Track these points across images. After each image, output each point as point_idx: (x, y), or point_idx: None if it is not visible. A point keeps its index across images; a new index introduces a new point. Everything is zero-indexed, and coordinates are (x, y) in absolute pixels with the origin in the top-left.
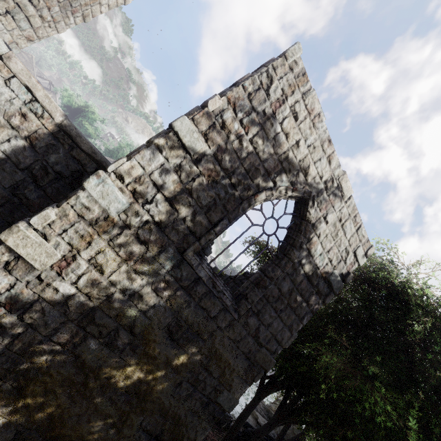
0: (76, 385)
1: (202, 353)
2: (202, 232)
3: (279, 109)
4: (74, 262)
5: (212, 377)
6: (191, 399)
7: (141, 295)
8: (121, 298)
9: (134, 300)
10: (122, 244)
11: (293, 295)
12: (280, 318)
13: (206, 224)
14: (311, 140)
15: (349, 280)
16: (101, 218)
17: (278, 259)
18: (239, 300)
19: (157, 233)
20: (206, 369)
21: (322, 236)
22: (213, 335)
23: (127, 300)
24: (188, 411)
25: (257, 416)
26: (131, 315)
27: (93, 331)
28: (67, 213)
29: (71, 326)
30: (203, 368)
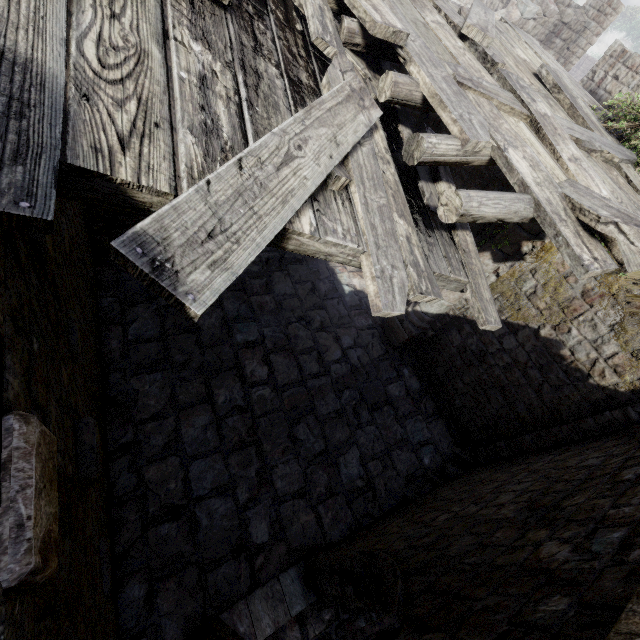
0: None
1: None
2: None
3: (601, 83)
4: None
5: None
6: None
7: None
8: None
9: None
10: None
11: None
12: None
13: None
14: (634, 84)
15: None
16: None
17: None
18: None
19: None
20: None
21: None
22: None
23: None
24: None
25: None
26: None
27: None
28: None
29: None
30: None
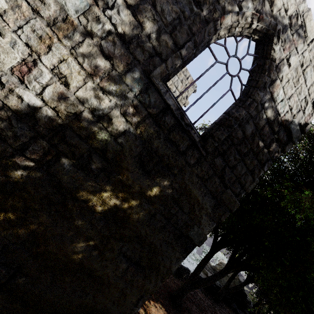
0: (55, 205)
1: (173, 188)
2: (168, 55)
3: None
4: (36, 69)
5: (183, 212)
6: (165, 231)
7: (110, 118)
8: (90, 118)
9: (103, 123)
10: (85, 55)
11: (255, 140)
12: (243, 162)
13: (171, 46)
14: None
15: (307, 129)
16: (59, 18)
17: (241, 101)
18: (205, 140)
19: (121, 47)
20: (177, 204)
21: (284, 80)
22: (182, 170)
23: (97, 122)
24: (163, 242)
25: (207, 272)
26: (102, 138)
27: (65, 151)
28: (20, 4)
29: (42, 143)
30: (175, 203)
